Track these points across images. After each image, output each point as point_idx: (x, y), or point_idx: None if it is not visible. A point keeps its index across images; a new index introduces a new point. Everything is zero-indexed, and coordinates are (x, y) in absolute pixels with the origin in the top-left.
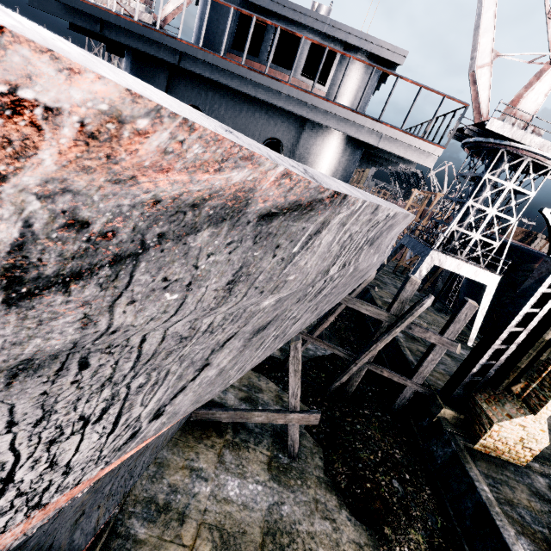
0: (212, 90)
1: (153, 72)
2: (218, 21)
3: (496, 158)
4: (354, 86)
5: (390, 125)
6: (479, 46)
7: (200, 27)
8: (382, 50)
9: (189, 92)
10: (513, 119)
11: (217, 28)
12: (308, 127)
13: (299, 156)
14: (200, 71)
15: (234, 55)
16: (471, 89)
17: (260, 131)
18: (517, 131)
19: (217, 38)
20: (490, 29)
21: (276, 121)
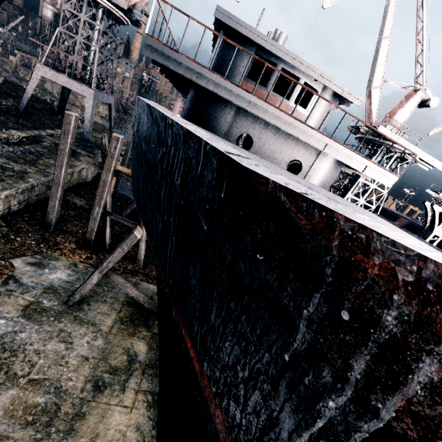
0: (262, 126)
1: (224, 109)
2: (239, 56)
3: (379, 151)
4: (324, 113)
5: (373, 161)
6: (375, 74)
7: (222, 56)
8: (348, 95)
9: (246, 125)
10: (391, 126)
11: (237, 61)
12: (321, 156)
13: (311, 172)
14: (261, 115)
15: (248, 82)
16: (366, 101)
17: (289, 154)
18: (395, 135)
19: (236, 68)
20: (383, 63)
21: (301, 150)
